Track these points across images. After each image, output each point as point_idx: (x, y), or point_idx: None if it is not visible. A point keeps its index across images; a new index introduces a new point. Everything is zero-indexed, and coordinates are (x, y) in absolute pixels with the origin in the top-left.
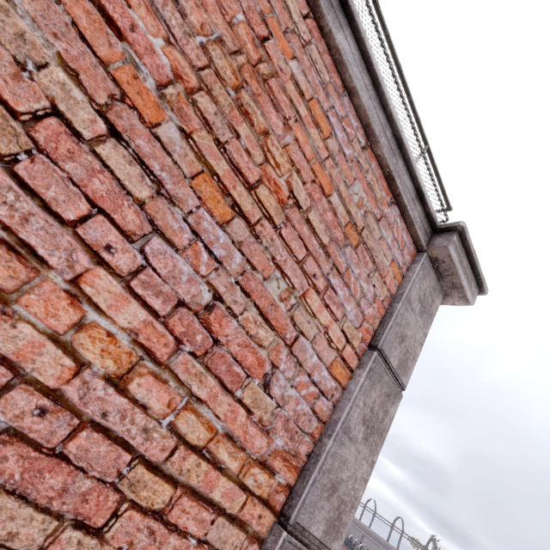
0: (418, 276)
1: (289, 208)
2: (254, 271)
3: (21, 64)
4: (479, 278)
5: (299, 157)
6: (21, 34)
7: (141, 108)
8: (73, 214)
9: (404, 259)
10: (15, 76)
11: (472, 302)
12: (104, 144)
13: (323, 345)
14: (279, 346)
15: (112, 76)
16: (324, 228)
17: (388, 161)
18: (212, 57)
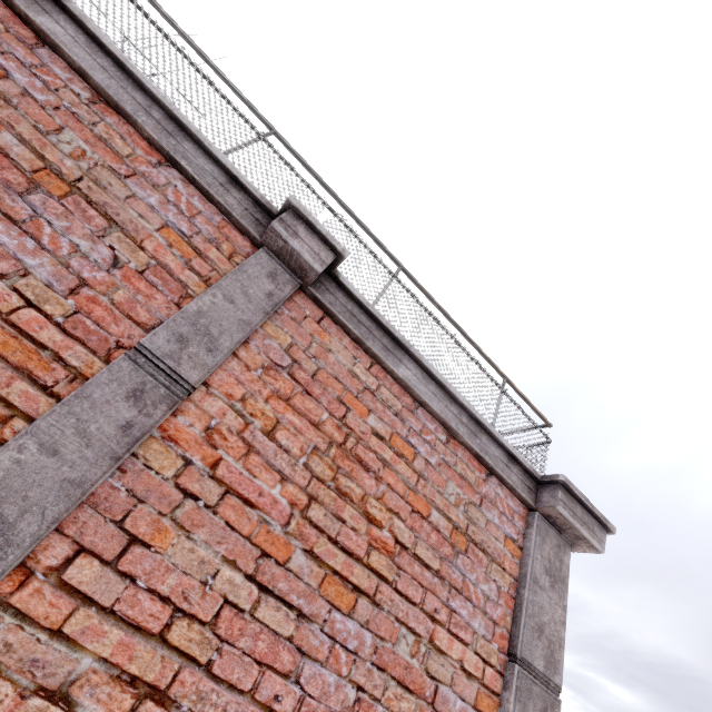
0: (537, 544)
1: (397, 555)
2: (384, 641)
3: (203, 580)
4: (600, 520)
5: (394, 499)
6: (200, 557)
7: (275, 553)
8: (249, 681)
9: (517, 528)
10: (201, 593)
11: (602, 550)
12: (258, 604)
13: (462, 681)
14: (423, 709)
15: (253, 542)
16: (432, 552)
17: (472, 446)
18: (312, 466)
